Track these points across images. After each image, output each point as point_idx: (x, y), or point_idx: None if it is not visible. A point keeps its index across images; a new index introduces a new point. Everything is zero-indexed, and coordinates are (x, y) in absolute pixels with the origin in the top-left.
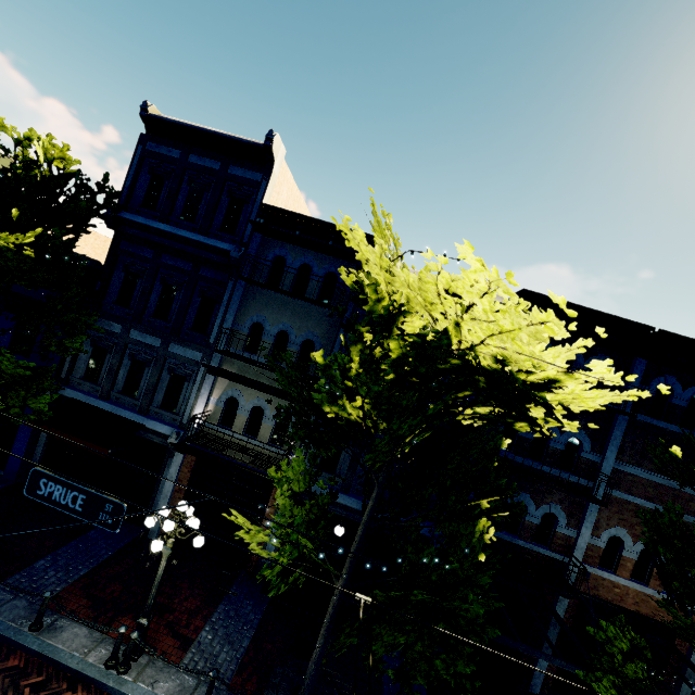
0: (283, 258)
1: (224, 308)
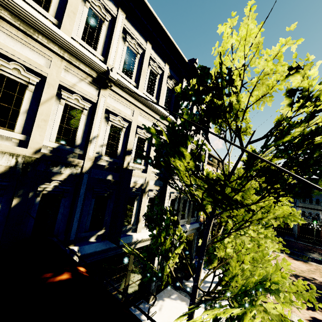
0: None
1: None
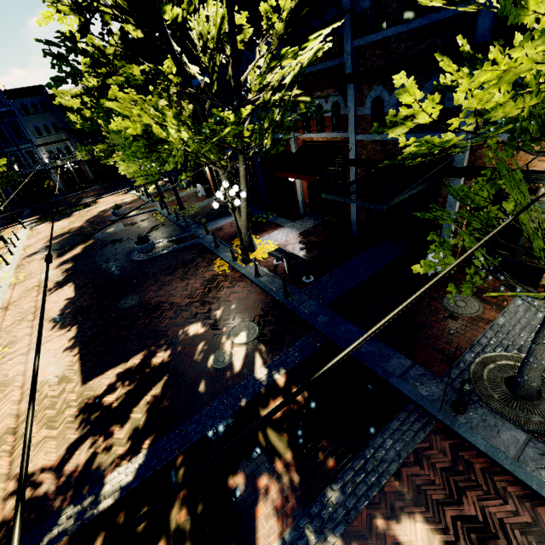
0: (23, 104)
1: (23, 128)
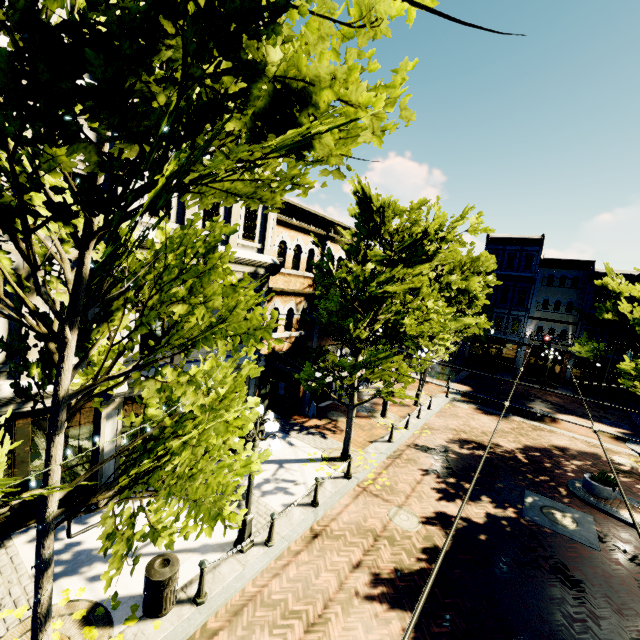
0: (552, 274)
1: (531, 296)
